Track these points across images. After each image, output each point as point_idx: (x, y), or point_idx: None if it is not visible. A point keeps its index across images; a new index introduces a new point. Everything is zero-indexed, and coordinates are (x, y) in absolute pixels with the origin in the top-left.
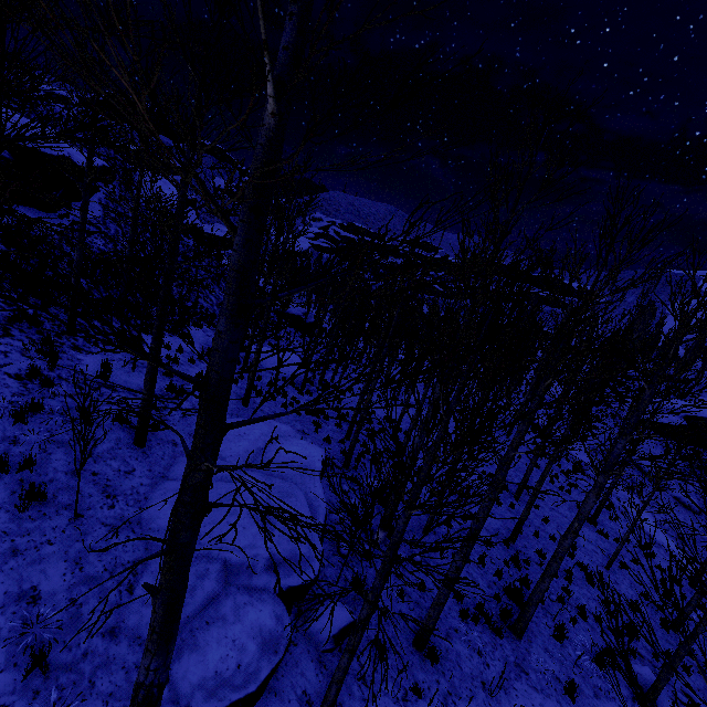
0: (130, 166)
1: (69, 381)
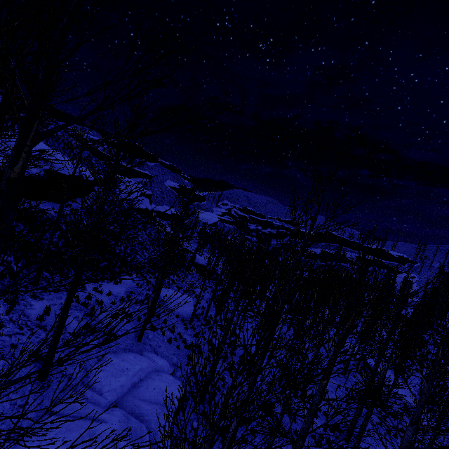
0: (119, 176)
1: (15, 323)
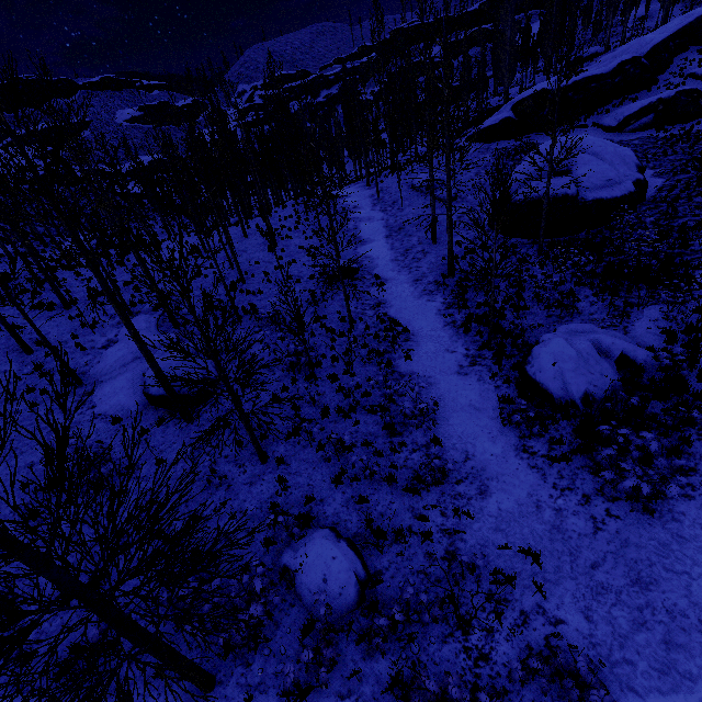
0: None
1: None
